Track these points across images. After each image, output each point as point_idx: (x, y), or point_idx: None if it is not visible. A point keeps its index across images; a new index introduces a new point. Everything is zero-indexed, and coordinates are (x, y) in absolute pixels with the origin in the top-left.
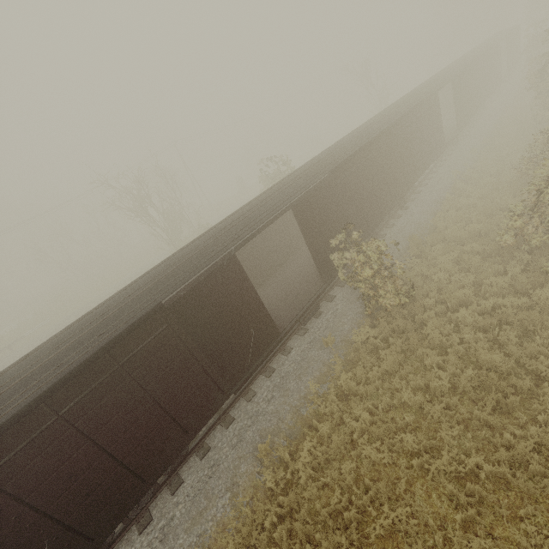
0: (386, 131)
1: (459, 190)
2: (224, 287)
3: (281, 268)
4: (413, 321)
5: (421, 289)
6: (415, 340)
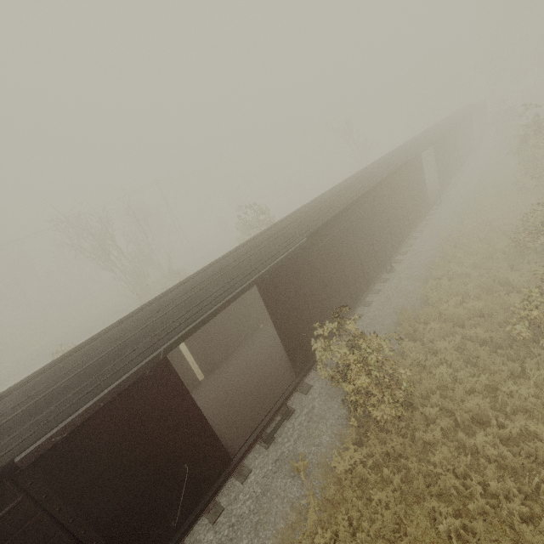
0: (371, 191)
1: (448, 254)
2: (143, 409)
3: (248, 341)
4: (412, 436)
5: (419, 386)
6: (420, 483)
